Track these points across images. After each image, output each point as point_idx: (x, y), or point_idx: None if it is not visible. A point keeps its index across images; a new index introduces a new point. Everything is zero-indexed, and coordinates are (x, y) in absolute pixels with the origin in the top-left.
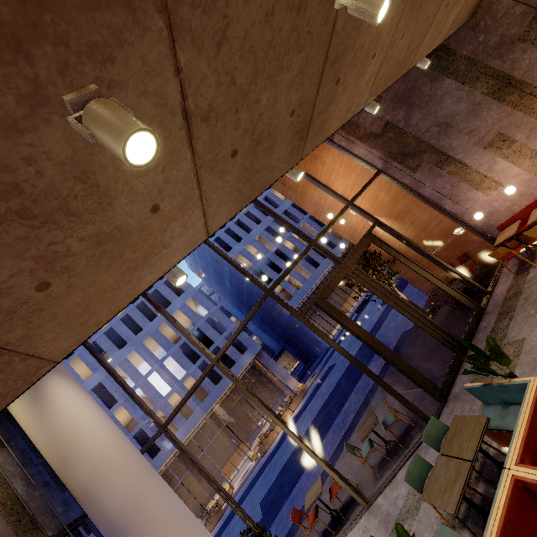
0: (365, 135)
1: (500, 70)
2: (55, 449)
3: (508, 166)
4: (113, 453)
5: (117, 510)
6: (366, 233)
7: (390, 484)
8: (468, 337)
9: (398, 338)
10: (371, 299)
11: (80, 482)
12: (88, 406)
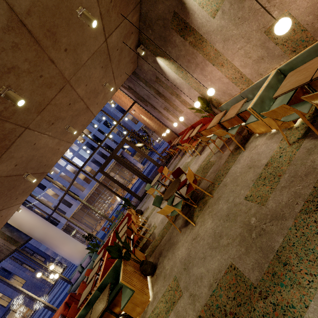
0: (123, 86)
1: (155, 88)
2: (15, 224)
3: (172, 117)
4: (35, 223)
5: (40, 236)
6: (123, 139)
7: None
8: None
9: None
10: None
11: (26, 231)
12: (22, 211)
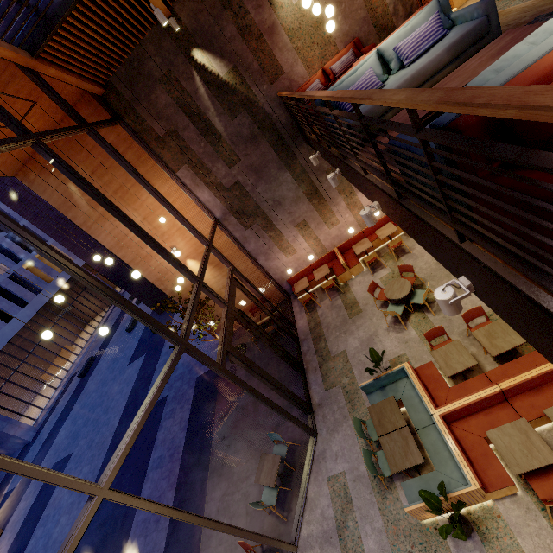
0: (214, 183)
1: (314, 183)
2: None
3: (303, 241)
4: None
5: None
6: (231, 276)
7: (307, 508)
8: (301, 360)
9: (193, 385)
10: (102, 355)
11: None
12: None
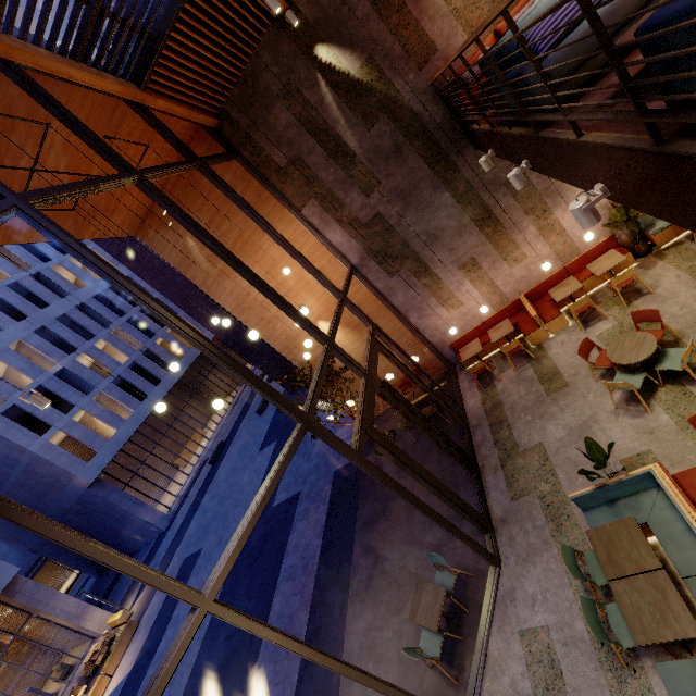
0: (348, 219)
1: (487, 203)
2: None
3: (471, 289)
4: None
5: None
6: (372, 338)
7: (487, 671)
8: (473, 454)
9: (331, 481)
10: (233, 440)
11: None
12: None
